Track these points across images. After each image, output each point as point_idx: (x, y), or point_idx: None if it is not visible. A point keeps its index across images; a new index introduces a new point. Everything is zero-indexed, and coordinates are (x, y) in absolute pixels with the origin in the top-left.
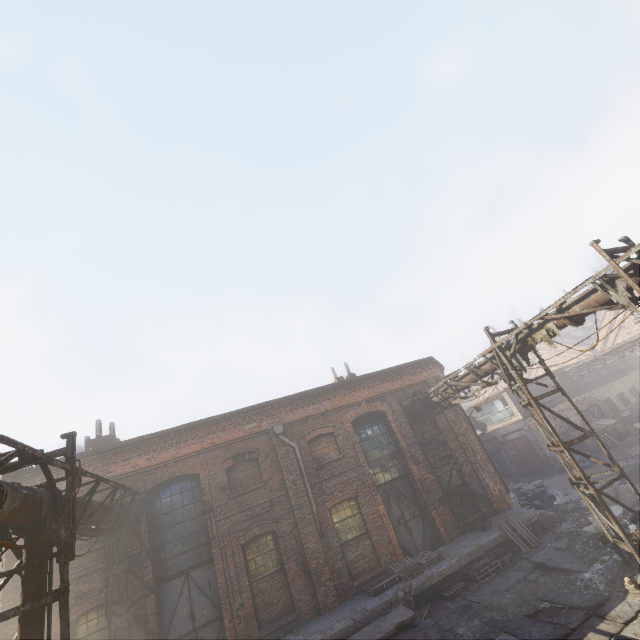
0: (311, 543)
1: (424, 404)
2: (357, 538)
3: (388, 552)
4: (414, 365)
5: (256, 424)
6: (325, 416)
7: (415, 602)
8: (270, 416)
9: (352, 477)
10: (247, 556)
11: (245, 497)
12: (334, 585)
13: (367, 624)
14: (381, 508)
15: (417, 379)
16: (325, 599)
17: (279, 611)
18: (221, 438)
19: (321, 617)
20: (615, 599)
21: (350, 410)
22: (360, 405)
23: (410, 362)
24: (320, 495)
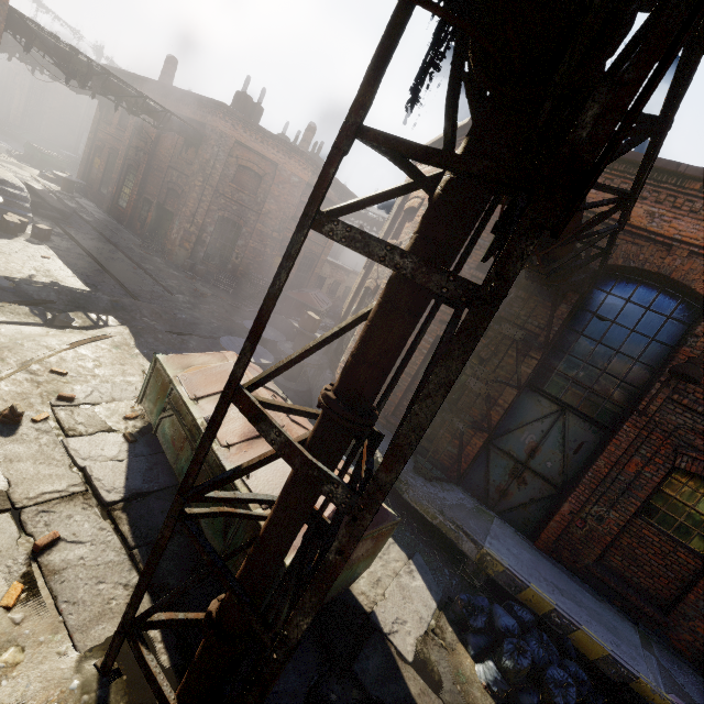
0: None
1: None
2: None
3: None
4: None
5: None
6: None
7: None
8: None
9: None
10: (664, 483)
11: None
12: None
13: None
14: None
15: None
16: None
17: (640, 583)
18: None
19: (703, 680)
20: None
21: None
22: None
23: None
24: None
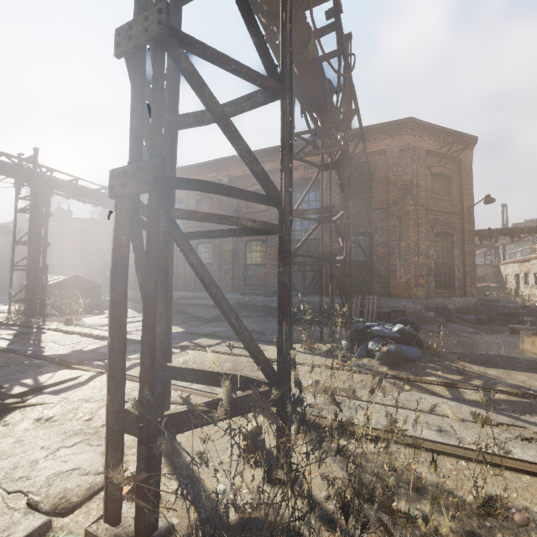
0: (227, 256)
1: None
2: (257, 265)
3: (273, 281)
4: (378, 129)
5: (216, 174)
6: None
7: (262, 310)
8: (225, 170)
9: None
10: (198, 251)
11: None
12: (233, 283)
13: None
14: None
15: (374, 147)
16: (225, 286)
17: None
18: None
19: None
20: (270, 343)
21: None
22: (298, 170)
23: (371, 125)
24: None
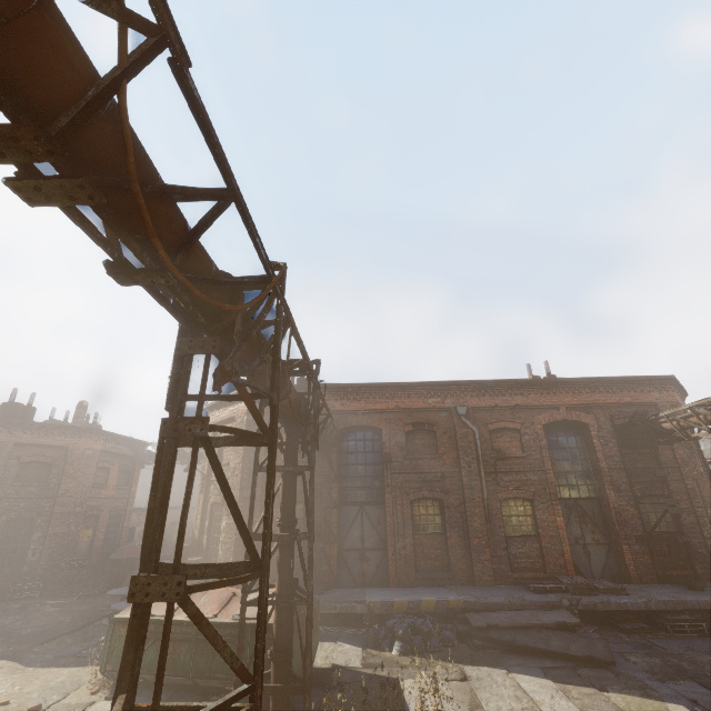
0: (476, 523)
1: (647, 428)
2: (525, 537)
3: (557, 563)
4: (643, 381)
5: (439, 400)
6: (513, 411)
7: (579, 618)
8: (455, 396)
9: (532, 479)
10: (413, 511)
11: (419, 462)
12: (492, 567)
13: (523, 610)
14: (559, 520)
15: (643, 398)
16: (481, 575)
17: (435, 566)
18: (405, 404)
19: (474, 587)
20: None
21: (544, 412)
22: (558, 410)
23: (639, 376)
24: (493, 484)
